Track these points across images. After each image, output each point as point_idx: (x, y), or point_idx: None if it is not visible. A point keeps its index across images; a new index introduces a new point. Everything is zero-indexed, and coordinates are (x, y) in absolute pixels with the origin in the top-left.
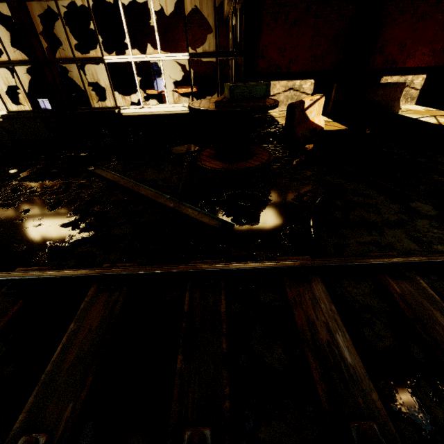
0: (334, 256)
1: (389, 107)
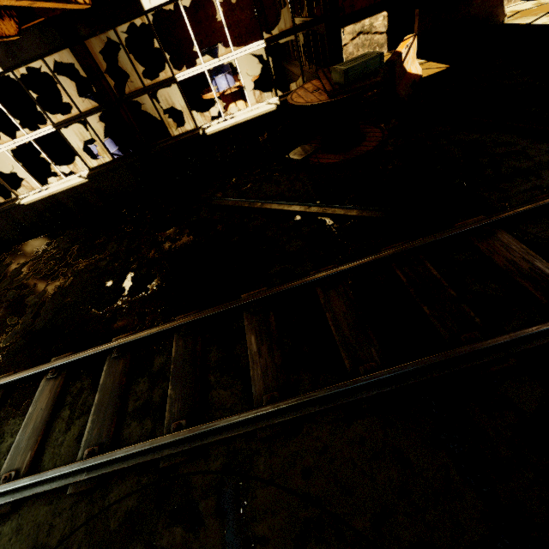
0: (503, 209)
1: (491, 19)
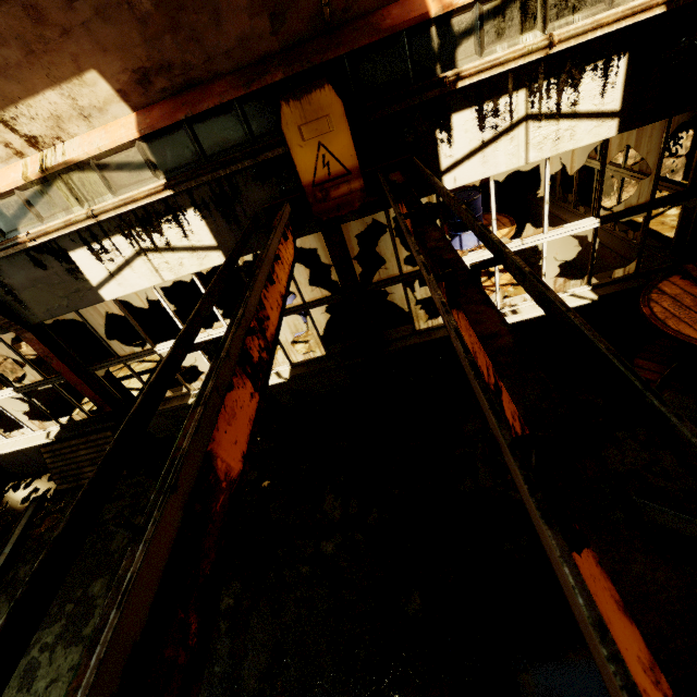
0: None
1: None
